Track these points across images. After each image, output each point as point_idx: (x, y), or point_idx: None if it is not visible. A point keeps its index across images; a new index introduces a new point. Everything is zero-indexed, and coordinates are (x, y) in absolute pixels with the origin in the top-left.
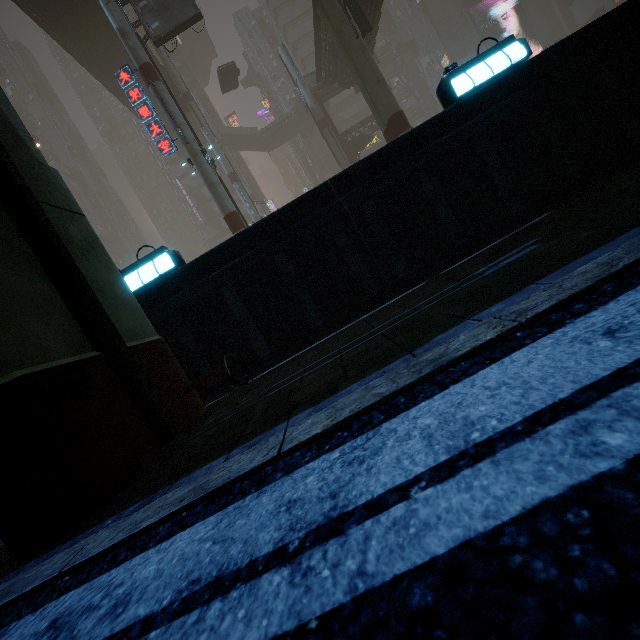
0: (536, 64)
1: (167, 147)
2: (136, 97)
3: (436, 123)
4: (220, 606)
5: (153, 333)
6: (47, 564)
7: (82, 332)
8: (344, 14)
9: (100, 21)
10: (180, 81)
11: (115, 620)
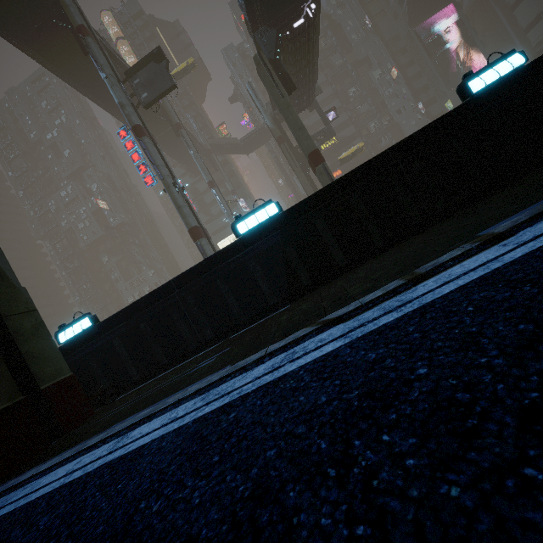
0: (285, 216)
1: (150, 181)
2: (130, 147)
3: (229, 249)
4: None
5: (68, 372)
6: None
7: (17, 387)
8: (273, 82)
9: None
10: (174, 115)
11: None
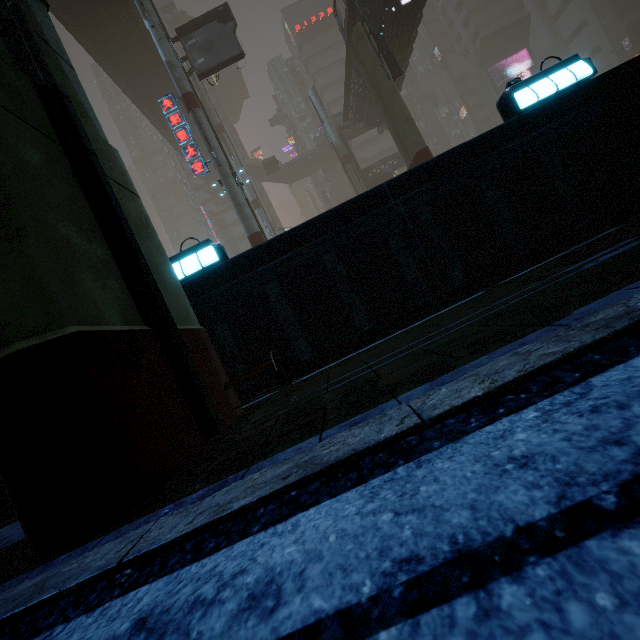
0: (601, 82)
1: (200, 168)
2: (176, 122)
3: (498, 133)
4: (522, 590)
5: (196, 322)
6: (92, 556)
7: (134, 304)
8: (377, 59)
9: (149, 58)
10: (215, 114)
11: (270, 617)
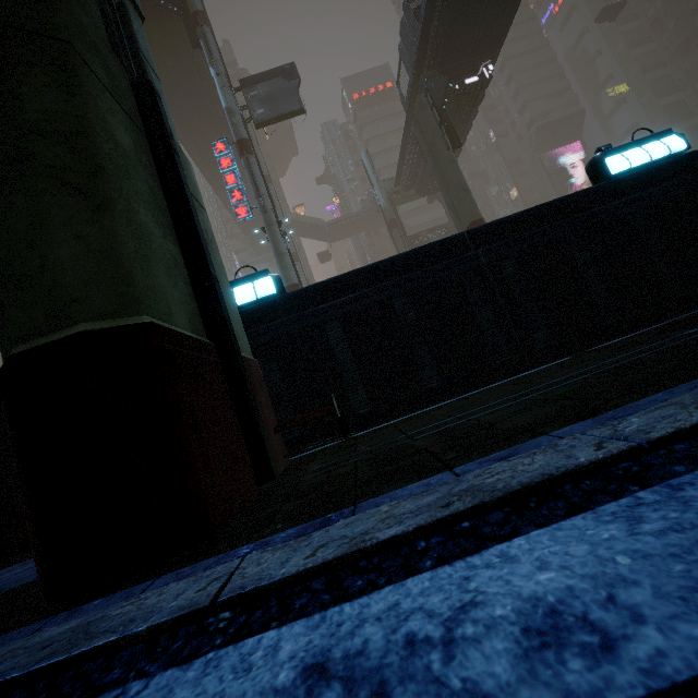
0: (695, 158)
1: (244, 213)
2: (226, 165)
3: (587, 195)
4: None
5: (249, 352)
6: (155, 596)
7: (199, 313)
8: (438, 129)
9: (206, 104)
10: (264, 165)
11: (614, 655)
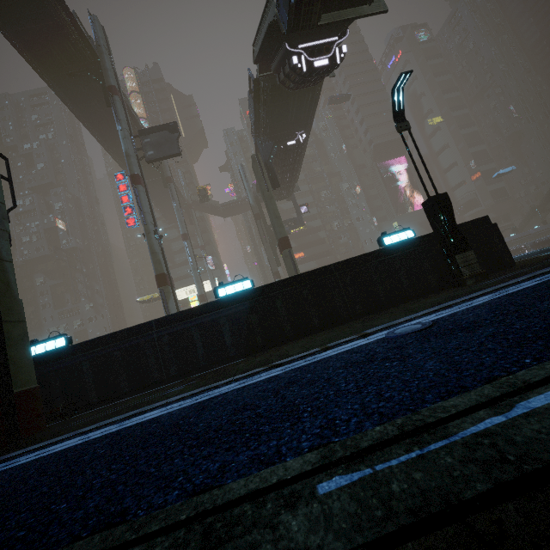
0: (255, 291)
1: (132, 223)
2: (123, 189)
3: (208, 306)
4: None
5: (35, 383)
6: None
7: None
8: (263, 177)
9: None
10: (167, 169)
11: None
